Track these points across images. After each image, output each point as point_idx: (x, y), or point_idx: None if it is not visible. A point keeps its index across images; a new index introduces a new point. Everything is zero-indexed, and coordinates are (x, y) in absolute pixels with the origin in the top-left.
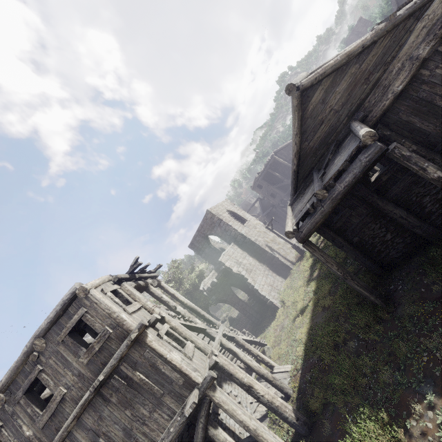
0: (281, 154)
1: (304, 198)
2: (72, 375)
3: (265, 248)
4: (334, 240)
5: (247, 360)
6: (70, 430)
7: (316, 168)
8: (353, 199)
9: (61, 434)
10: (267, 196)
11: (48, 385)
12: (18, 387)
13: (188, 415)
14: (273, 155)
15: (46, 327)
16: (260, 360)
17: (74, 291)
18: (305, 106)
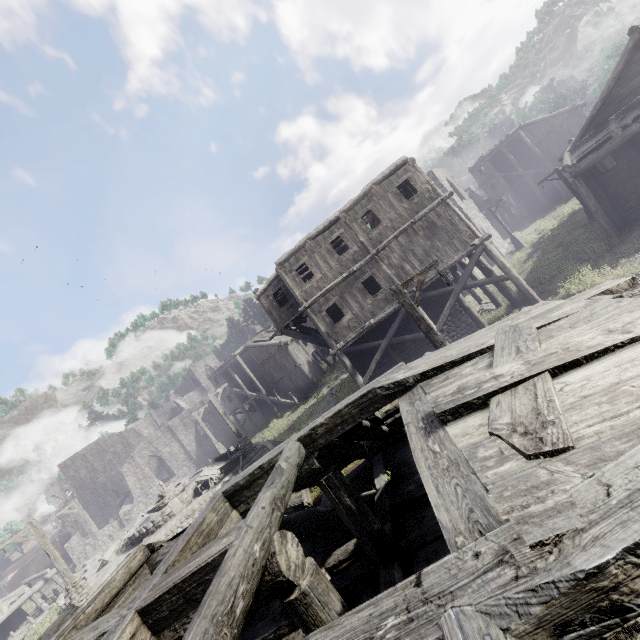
0: (528, 131)
1: (591, 141)
2: (394, 213)
3: (480, 231)
4: (595, 191)
5: (476, 275)
6: (390, 243)
7: (614, 116)
8: (633, 153)
9: (385, 243)
10: (486, 186)
11: (378, 215)
12: (356, 213)
13: (468, 252)
14: (519, 128)
15: (382, 179)
16: (472, 293)
17: (405, 159)
18: (637, 50)
